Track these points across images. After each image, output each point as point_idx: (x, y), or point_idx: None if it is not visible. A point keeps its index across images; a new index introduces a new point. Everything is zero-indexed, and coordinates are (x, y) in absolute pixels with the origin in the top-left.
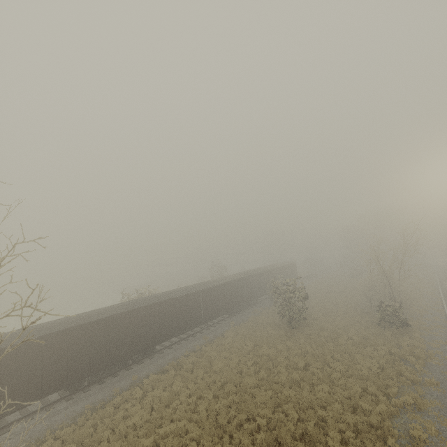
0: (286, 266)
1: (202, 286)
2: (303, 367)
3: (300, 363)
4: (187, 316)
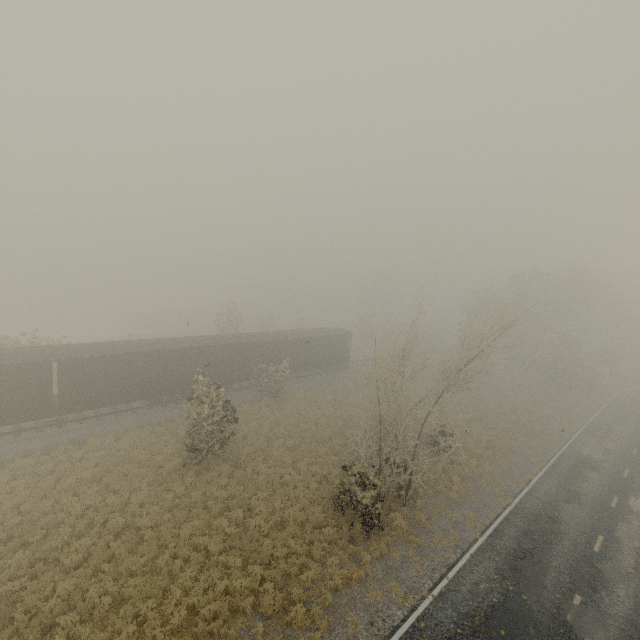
0: (322, 338)
1: (70, 353)
2: (80, 563)
3: (69, 557)
4: (7, 401)
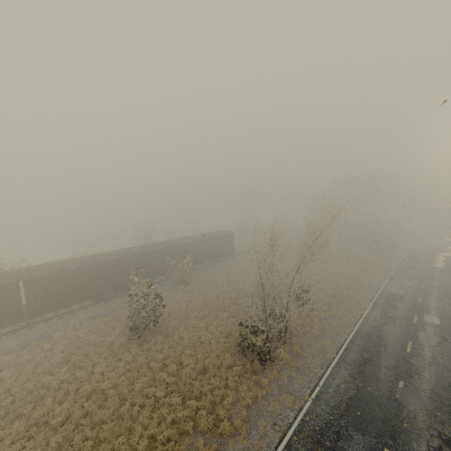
0: (213, 238)
1: (31, 273)
2: (64, 422)
3: (55, 419)
4: None
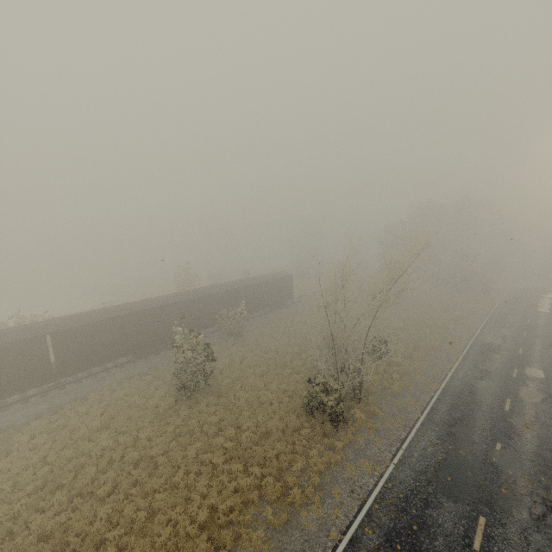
0: (269, 282)
1: (59, 325)
2: (111, 492)
3: (101, 488)
4: (12, 374)
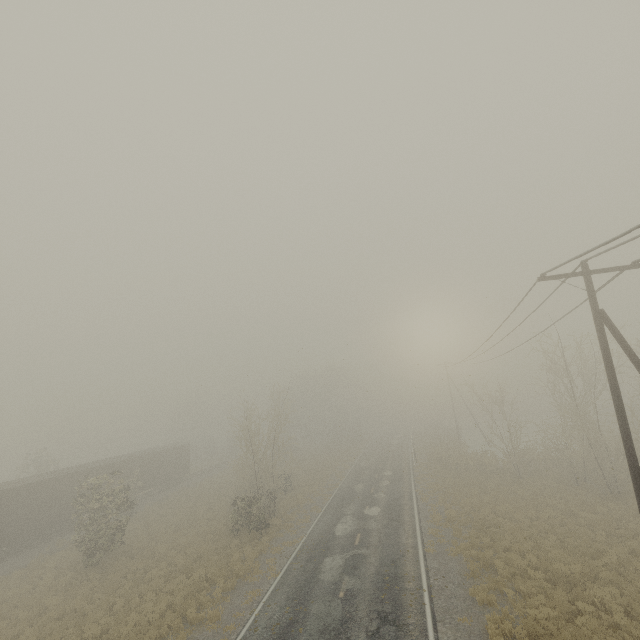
0: (165, 452)
1: None
2: None
3: None
4: None
